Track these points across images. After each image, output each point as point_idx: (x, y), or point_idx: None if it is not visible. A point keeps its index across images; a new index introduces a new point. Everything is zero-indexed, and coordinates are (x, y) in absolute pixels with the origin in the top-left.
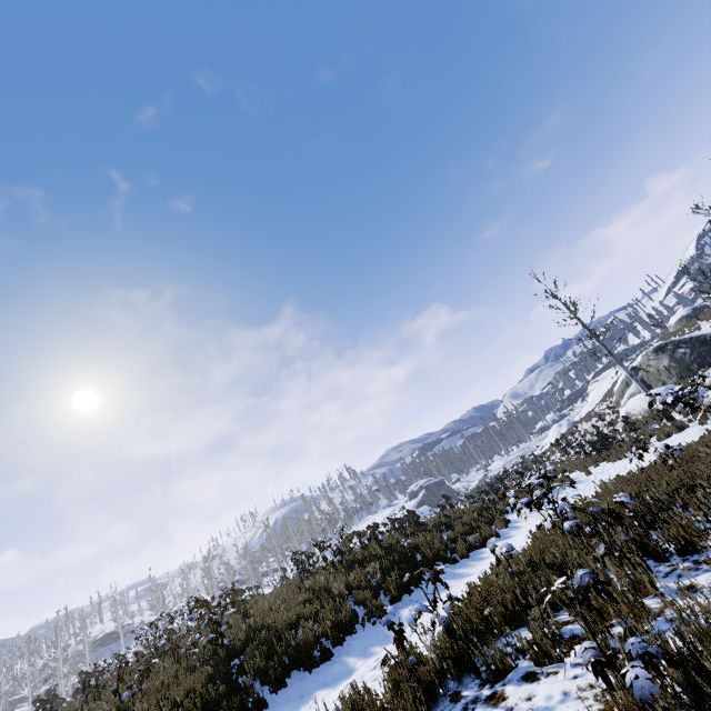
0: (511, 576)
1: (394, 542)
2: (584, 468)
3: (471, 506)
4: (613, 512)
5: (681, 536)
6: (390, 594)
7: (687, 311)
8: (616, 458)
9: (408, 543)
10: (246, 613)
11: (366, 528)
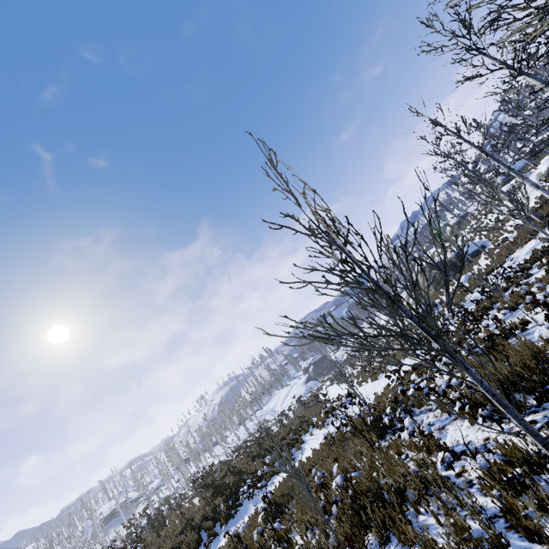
0: (229, 546)
1: (244, 466)
2: (361, 384)
3: (296, 423)
4: (238, 536)
5: (262, 542)
6: (221, 522)
7: (456, 220)
8: (373, 379)
9: (246, 471)
10: (159, 534)
11: (235, 449)
